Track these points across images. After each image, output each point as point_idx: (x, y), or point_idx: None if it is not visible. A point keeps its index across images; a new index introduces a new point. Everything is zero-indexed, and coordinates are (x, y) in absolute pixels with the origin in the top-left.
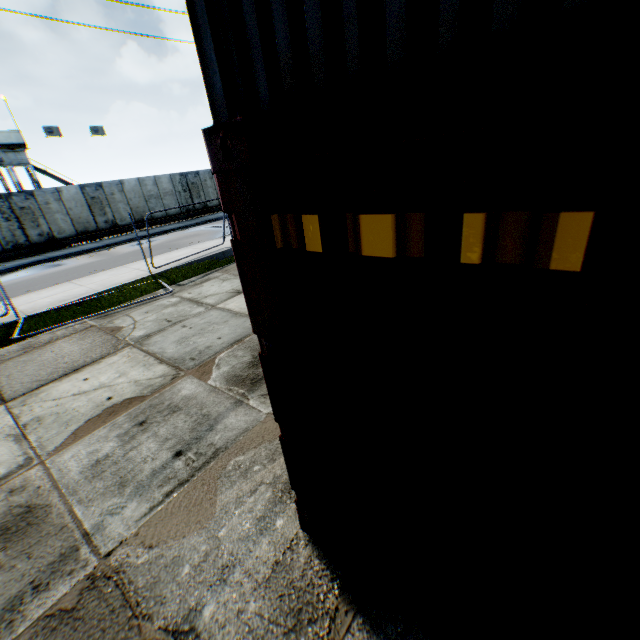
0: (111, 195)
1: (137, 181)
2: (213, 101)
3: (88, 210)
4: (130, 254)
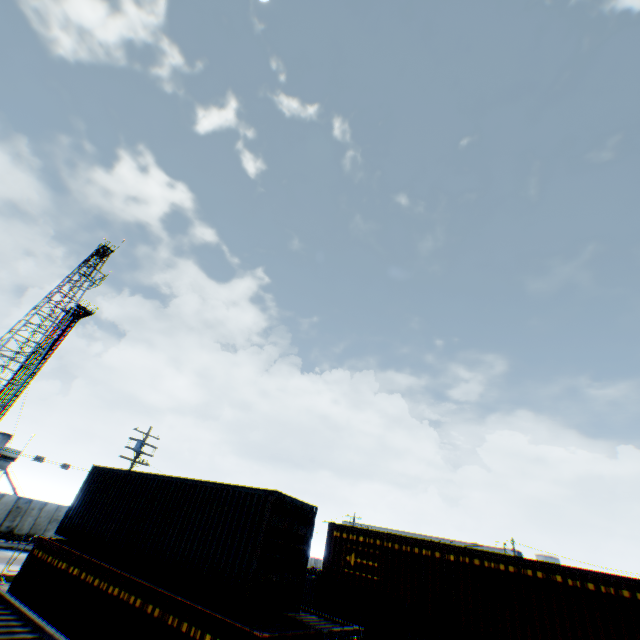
0: (32, 509)
1: (58, 505)
2: (62, 522)
3: (7, 513)
4: (1, 557)
